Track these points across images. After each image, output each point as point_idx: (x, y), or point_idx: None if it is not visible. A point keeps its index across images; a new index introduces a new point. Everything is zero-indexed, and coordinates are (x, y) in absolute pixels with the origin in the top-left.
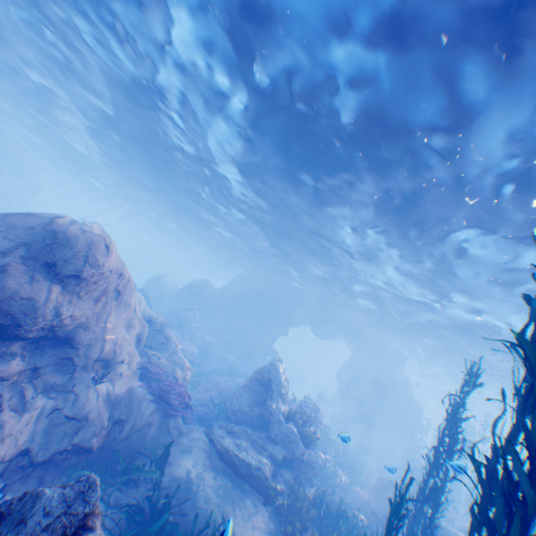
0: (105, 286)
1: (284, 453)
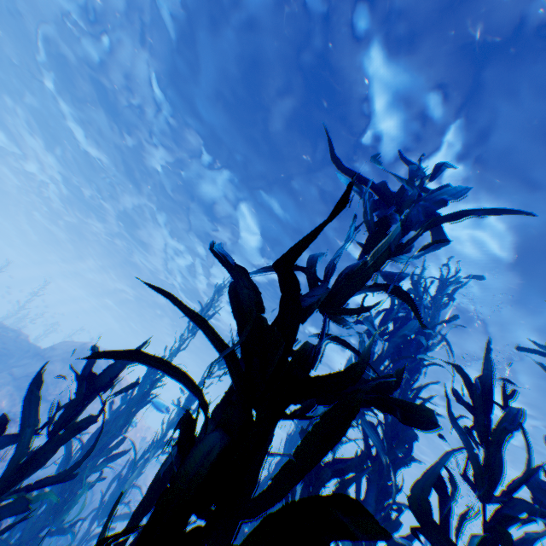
0: None
1: None
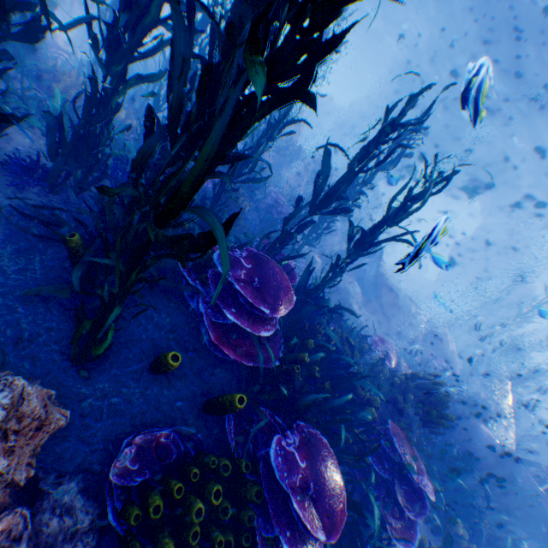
0: None
1: None
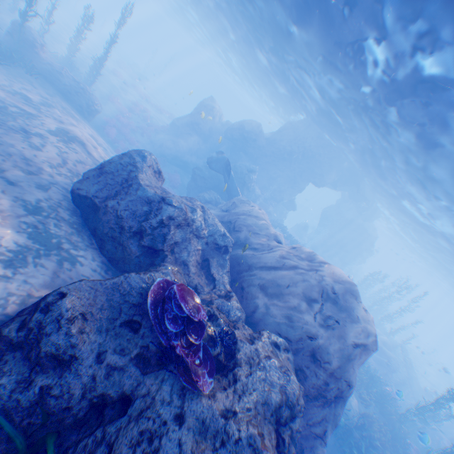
0: None
1: None
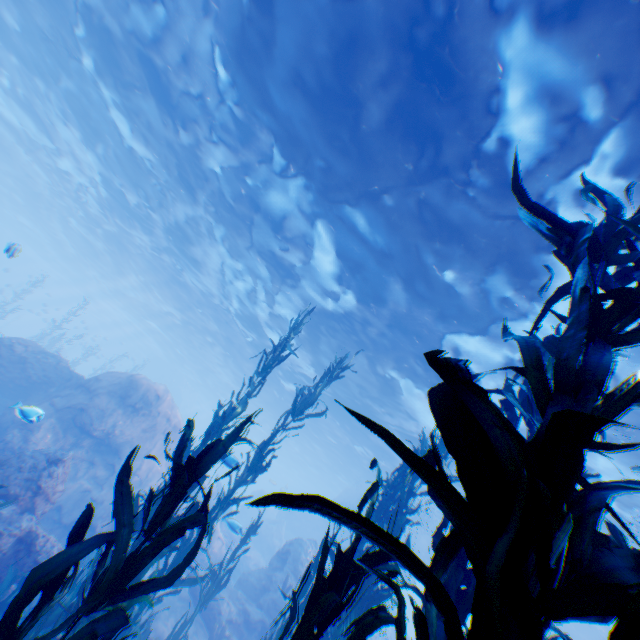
0: (154, 422)
1: (261, 615)
